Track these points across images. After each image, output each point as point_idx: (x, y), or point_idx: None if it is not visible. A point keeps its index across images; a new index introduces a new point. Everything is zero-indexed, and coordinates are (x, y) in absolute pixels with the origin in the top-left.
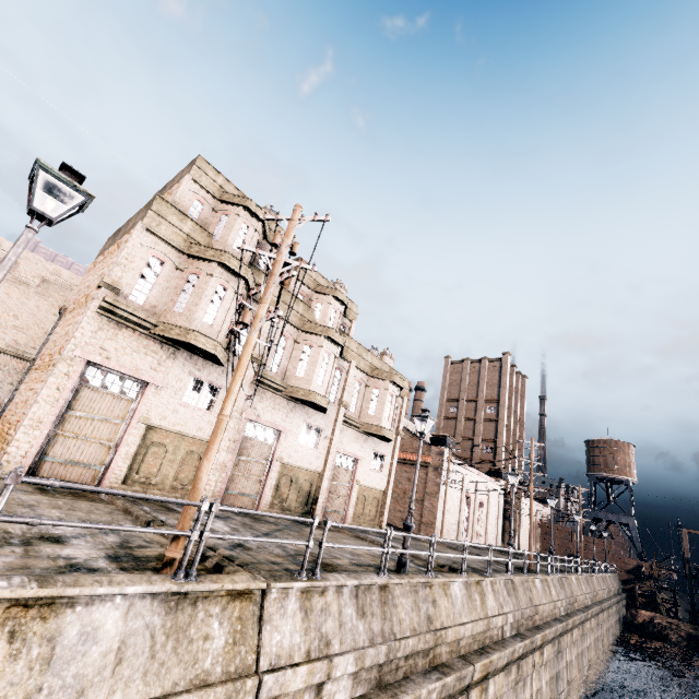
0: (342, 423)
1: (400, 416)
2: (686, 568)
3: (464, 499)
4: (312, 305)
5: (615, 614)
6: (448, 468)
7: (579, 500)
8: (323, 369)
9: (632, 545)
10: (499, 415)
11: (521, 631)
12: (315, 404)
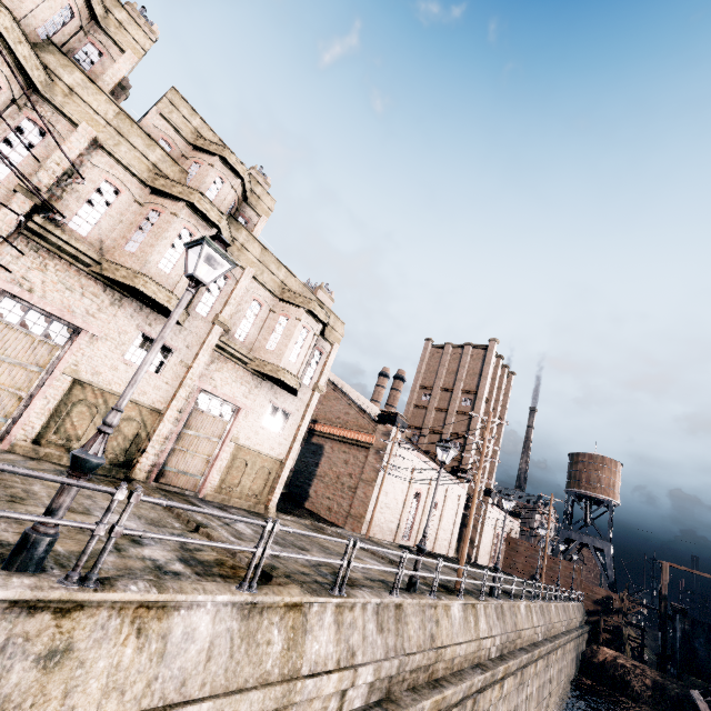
0: (215, 349)
1: (323, 367)
2: (661, 606)
3: (412, 495)
4: (186, 164)
5: (573, 650)
6: (391, 450)
7: (549, 512)
8: (177, 252)
9: (605, 573)
10: (475, 408)
11: (396, 693)
12: (148, 298)
